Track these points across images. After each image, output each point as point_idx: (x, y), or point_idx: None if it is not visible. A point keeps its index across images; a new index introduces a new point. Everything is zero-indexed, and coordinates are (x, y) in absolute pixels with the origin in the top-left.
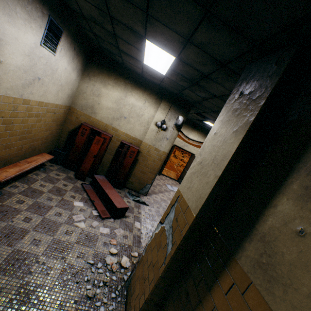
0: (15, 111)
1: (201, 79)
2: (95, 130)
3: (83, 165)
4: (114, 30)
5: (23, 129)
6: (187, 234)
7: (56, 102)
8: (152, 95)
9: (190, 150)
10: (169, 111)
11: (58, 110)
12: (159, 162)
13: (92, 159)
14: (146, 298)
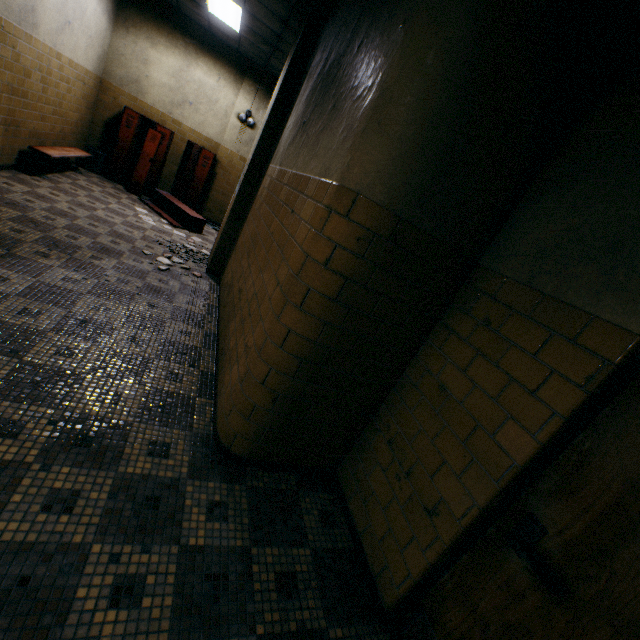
0: (50, 67)
1: (278, 42)
2: (146, 123)
3: (137, 174)
4: None
5: (55, 99)
6: (247, 172)
7: (86, 66)
8: (229, 68)
9: None
10: (256, 96)
11: (88, 81)
12: None
13: (148, 165)
14: (222, 233)
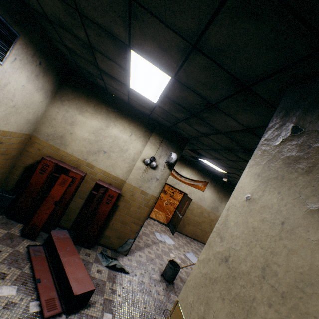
0: None
1: (204, 109)
2: (62, 167)
3: (37, 216)
4: (88, 39)
5: None
6: None
7: (4, 128)
8: (140, 126)
9: (182, 189)
10: (160, 145)
11: (8, 139)
12: (145, 209)
13: (52, 206)
14: None
